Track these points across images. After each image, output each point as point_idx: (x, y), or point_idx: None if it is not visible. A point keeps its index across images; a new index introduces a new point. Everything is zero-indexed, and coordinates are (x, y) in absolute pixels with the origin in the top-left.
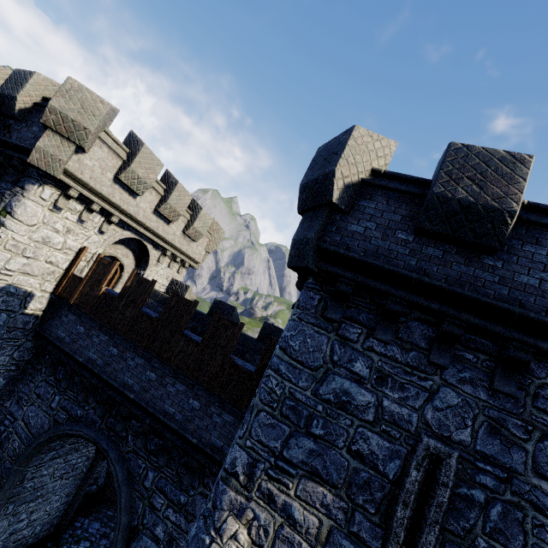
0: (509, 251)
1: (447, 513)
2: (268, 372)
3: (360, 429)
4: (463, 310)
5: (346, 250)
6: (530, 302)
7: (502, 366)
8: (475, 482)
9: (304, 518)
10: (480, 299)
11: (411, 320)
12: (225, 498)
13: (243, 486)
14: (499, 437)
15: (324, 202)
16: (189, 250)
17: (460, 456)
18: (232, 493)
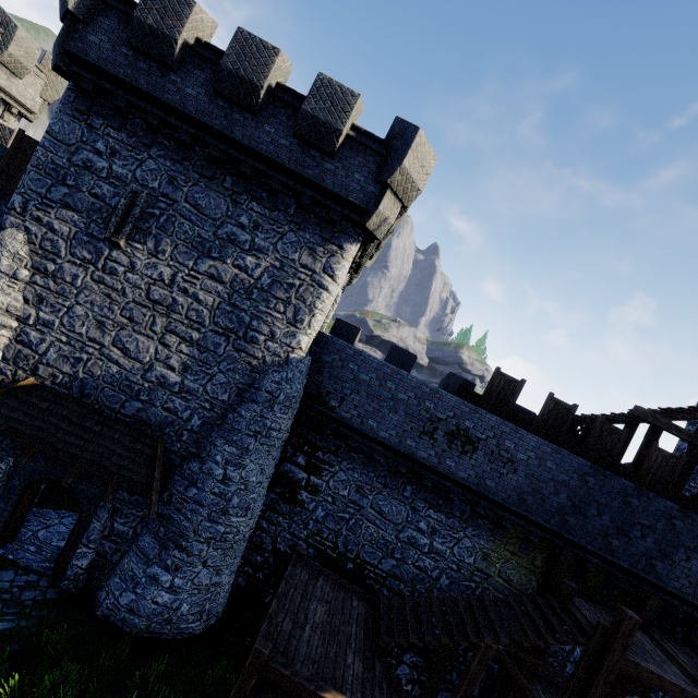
0: (187, 73)
1: (140, 221)
2: (38, 148)
3: (98, 182)
4: (158, 109)
5: (85, 55)
6: (190, 106)
7: (178, 147)
8: (157, 206)
9: (61, 228)
10: (163, 100)
11: (136, 118)
12: (8, 222)
13: (20, 215)
14: (173, 185)
15: (65, 9)
16: (13, 89)
17: (151, 195)
18: (13, 219)
